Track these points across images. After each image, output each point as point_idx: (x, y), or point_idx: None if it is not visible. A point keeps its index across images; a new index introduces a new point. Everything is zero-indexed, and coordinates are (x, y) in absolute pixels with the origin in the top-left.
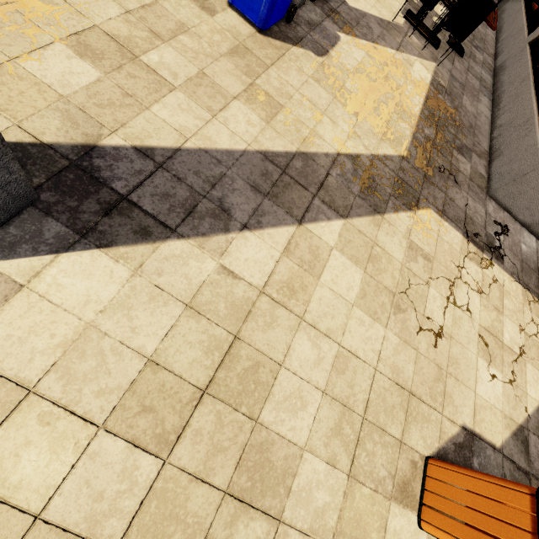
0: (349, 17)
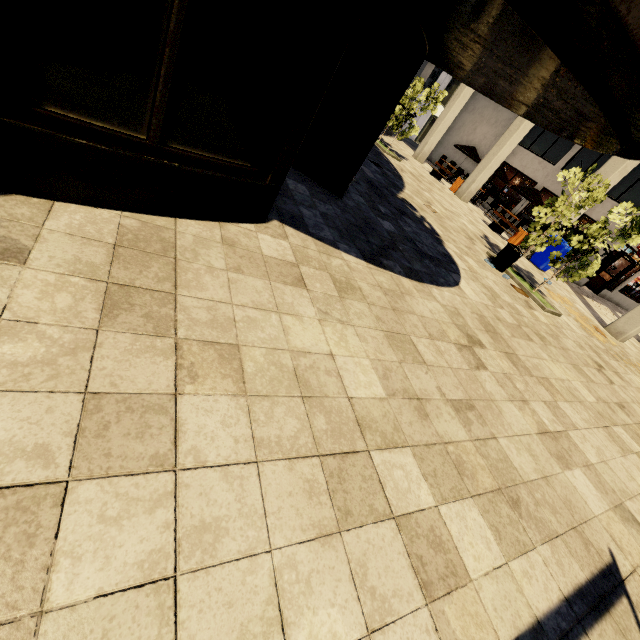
0: None
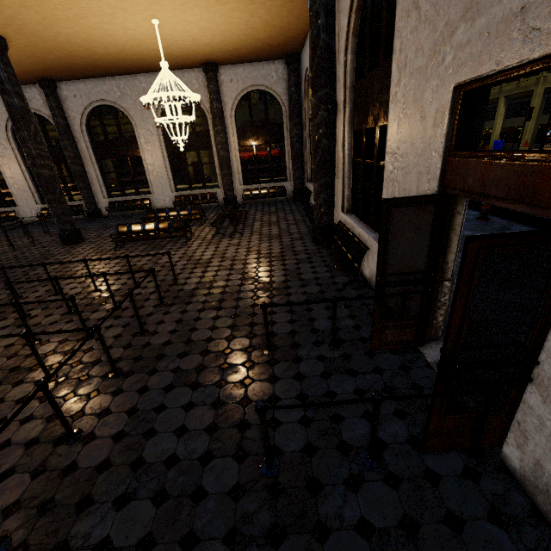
0: None
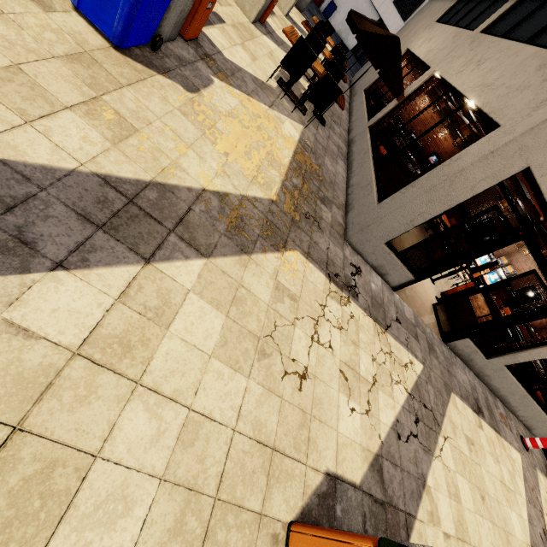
0: (224, 66)
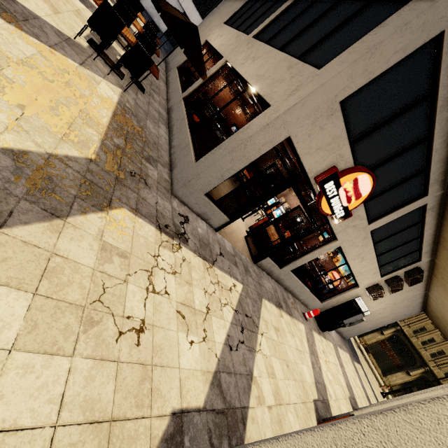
0: (11, 7)
